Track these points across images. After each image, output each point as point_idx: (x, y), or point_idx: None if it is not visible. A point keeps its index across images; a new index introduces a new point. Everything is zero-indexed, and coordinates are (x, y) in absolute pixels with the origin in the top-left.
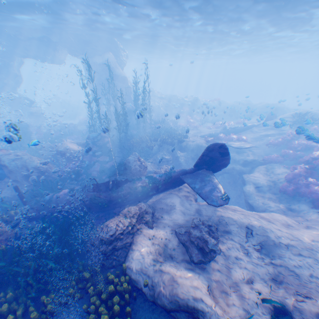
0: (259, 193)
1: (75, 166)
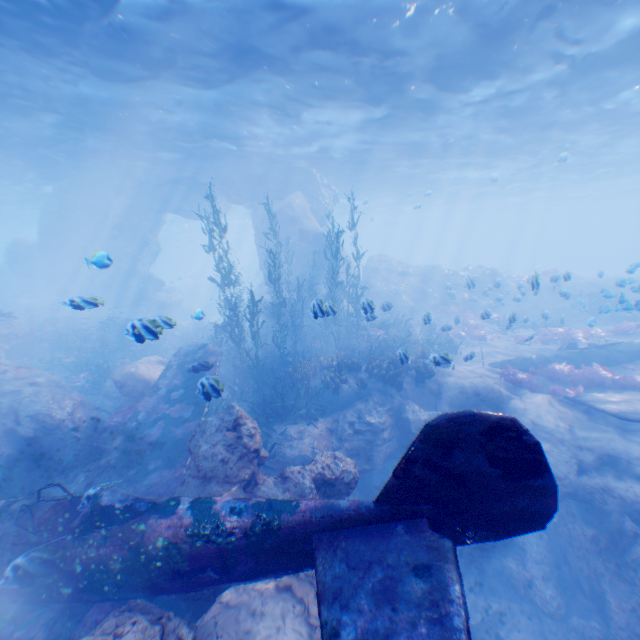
0: None
1: (127, 421)
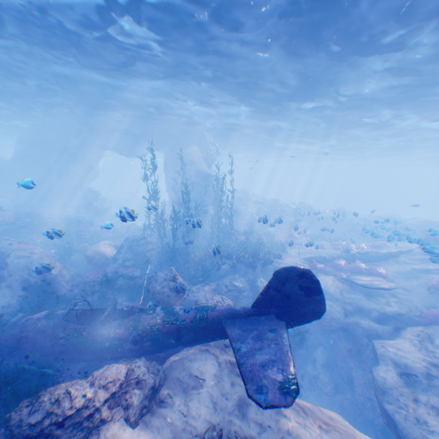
0: (411, 389)
1: (96, 278)
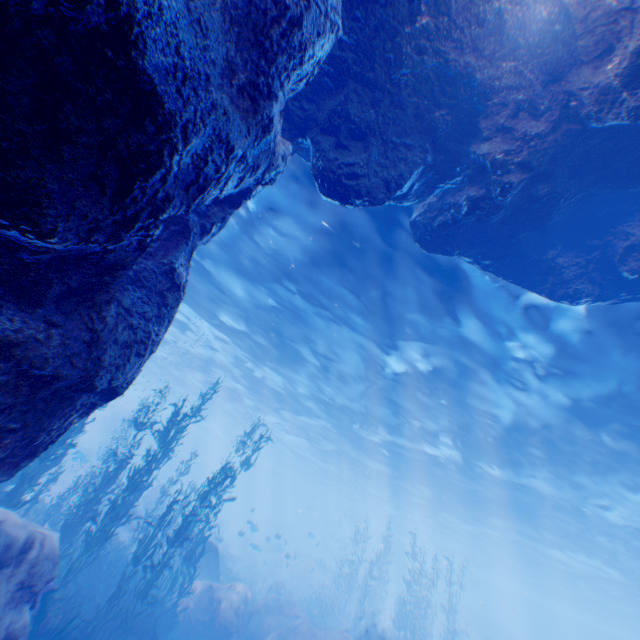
0: None
1: None
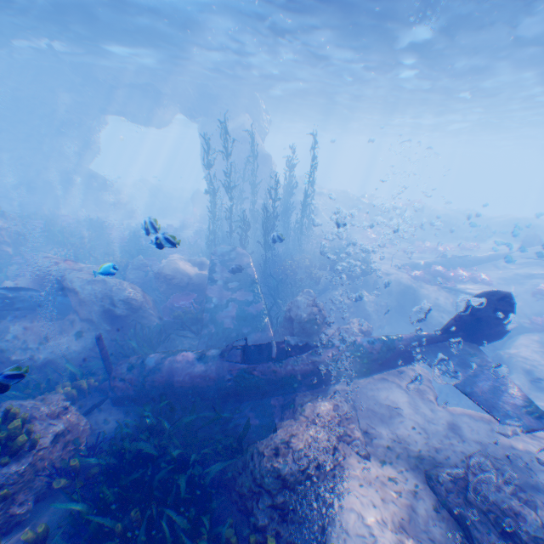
0: (542, 393)
1: (188, 303)
